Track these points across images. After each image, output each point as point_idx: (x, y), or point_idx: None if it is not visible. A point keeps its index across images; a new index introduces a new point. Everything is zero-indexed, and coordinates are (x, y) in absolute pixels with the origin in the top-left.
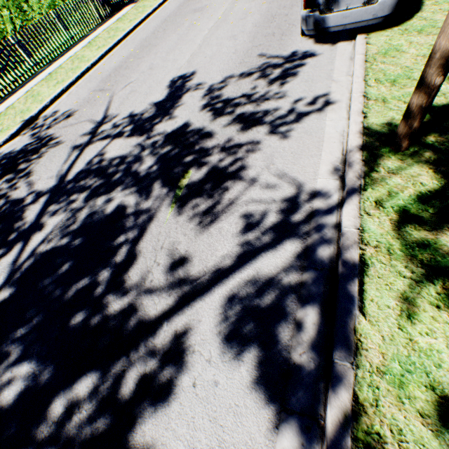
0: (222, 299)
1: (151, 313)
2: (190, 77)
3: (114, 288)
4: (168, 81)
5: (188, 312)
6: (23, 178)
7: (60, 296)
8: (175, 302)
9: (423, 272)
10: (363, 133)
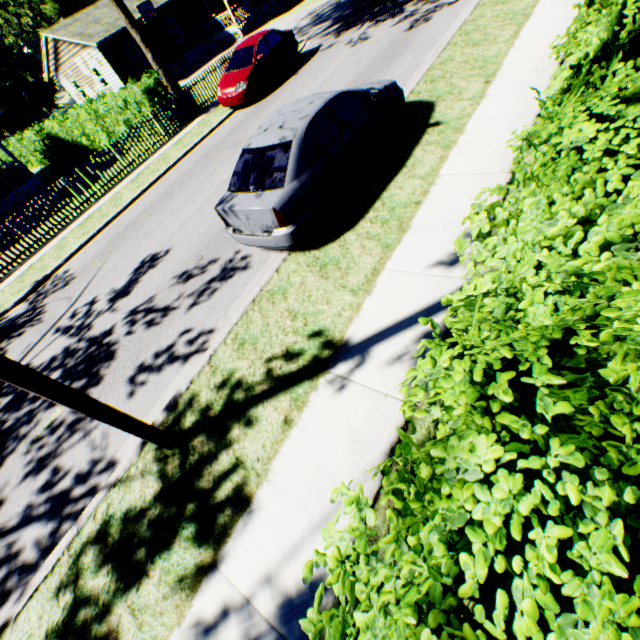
0: None
1: None
2: (156, 262)
3: None
4: (141, 262)
5: None
6: None
7: None
8: None
9: (69, 597)
10: (170, 411)
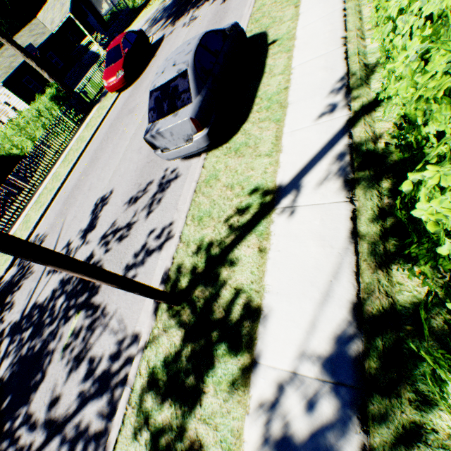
0: (63, 441)
1: (32, 448)
2: (106, 201)
3: (22, 423)
4: (94, 206)
5: (47, 450)
6: (7, 311)
7: (0, 427)
8: (44, 439)
9: (146, 436)
10: (166, 282)
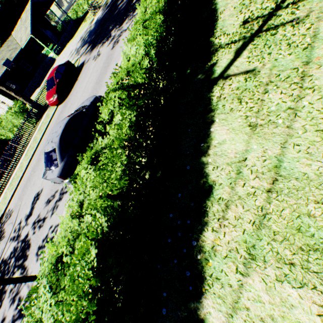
0: None
1: None
2: (39, 197)
3: None
4: (34, 198)
5: None
6: None
7: None
8: None
9: None
10: None
